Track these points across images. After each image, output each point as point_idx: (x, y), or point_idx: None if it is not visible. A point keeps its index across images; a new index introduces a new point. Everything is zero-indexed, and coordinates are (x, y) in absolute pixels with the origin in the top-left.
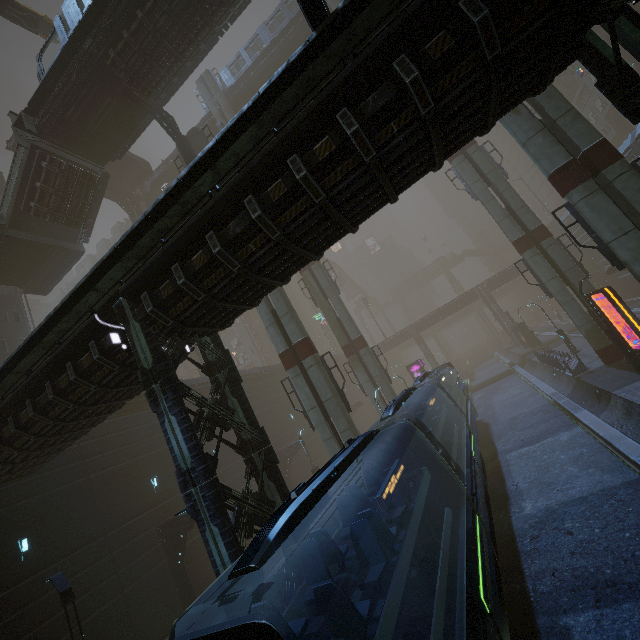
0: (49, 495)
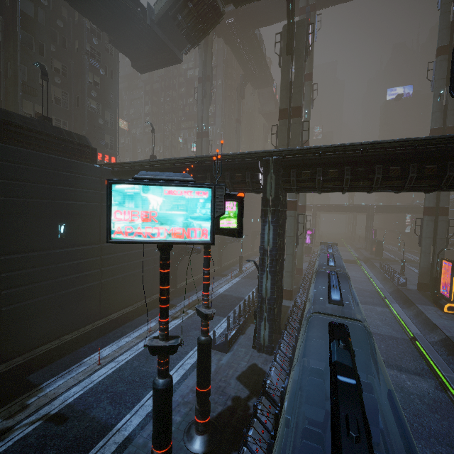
0: None
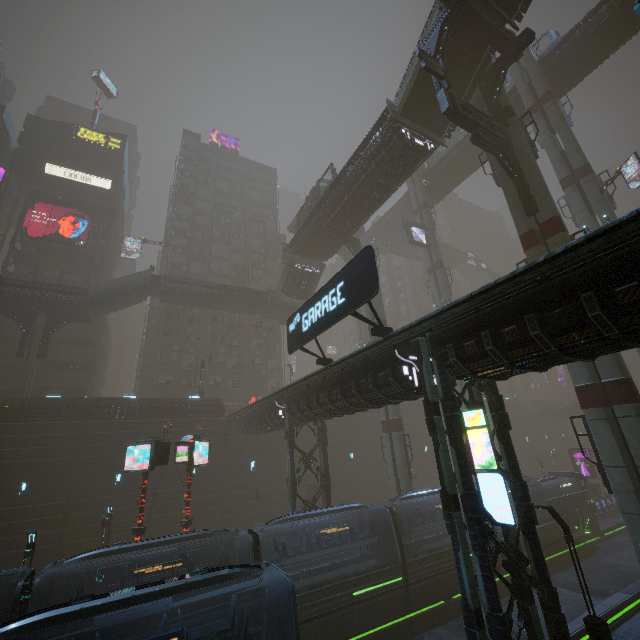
0: (265, 446)
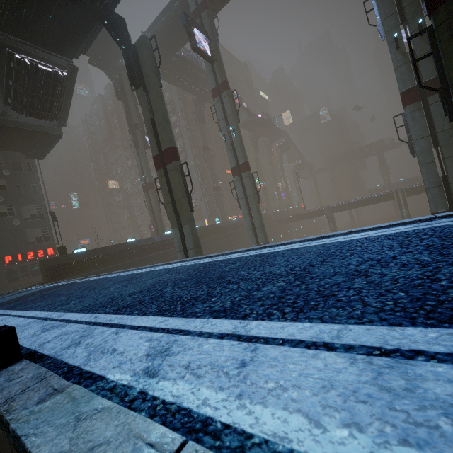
0: None
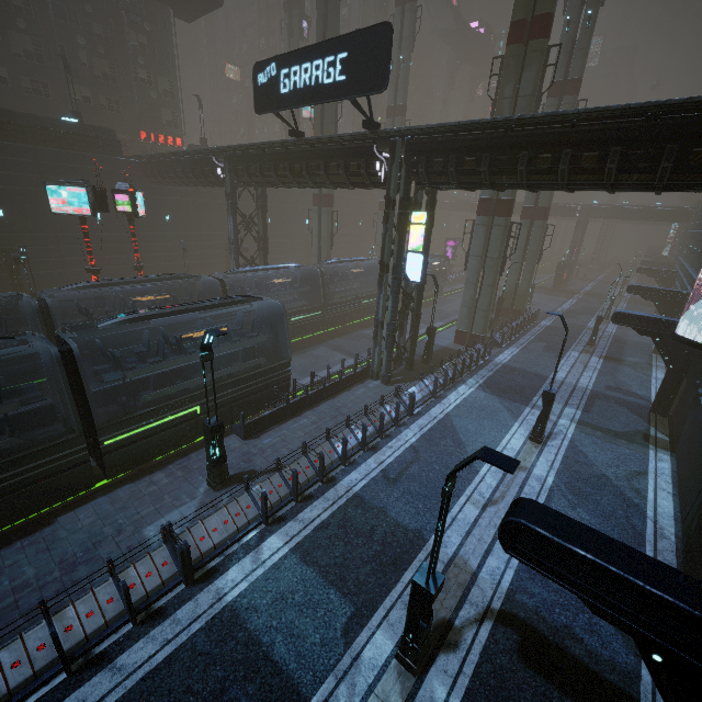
0: (180, 200)
